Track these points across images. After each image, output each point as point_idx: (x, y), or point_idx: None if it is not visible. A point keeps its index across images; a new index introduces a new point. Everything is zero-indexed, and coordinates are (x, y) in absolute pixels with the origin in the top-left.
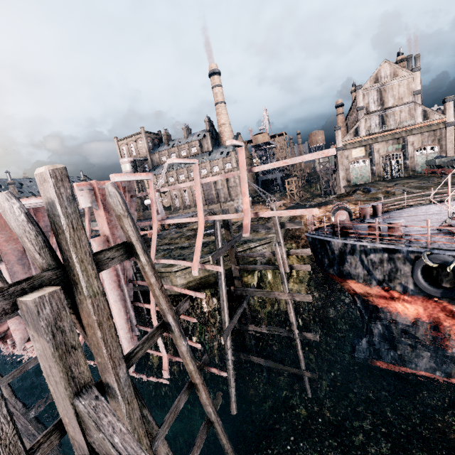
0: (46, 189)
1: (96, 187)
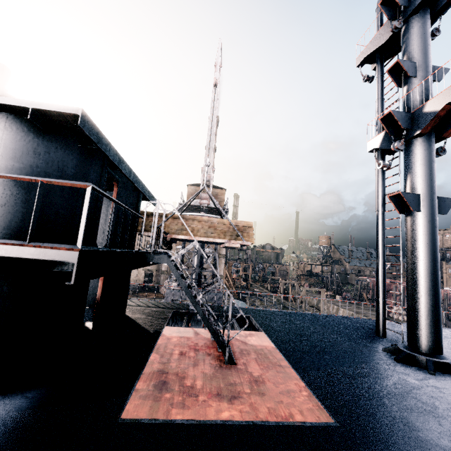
0: (445, 295)
1: (442, 291)
